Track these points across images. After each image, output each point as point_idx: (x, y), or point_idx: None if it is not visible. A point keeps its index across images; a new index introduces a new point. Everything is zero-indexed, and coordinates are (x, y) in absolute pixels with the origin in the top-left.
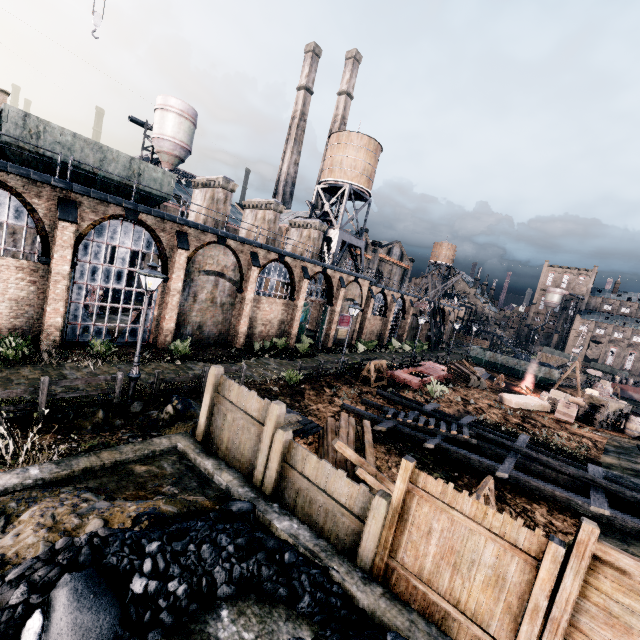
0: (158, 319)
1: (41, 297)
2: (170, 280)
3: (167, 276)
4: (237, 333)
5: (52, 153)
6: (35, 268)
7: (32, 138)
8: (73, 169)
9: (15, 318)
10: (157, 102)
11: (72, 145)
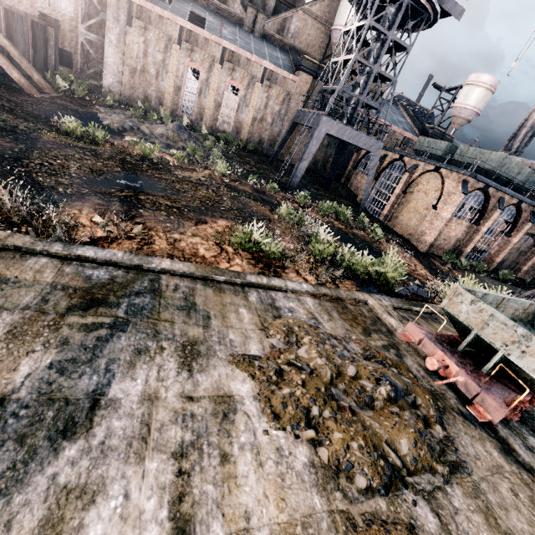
0: (492, 255)
1: (465, 239)
2: (512, 237)
3: (510, 234)
4: (519, 270)
5: (502, 173)
6: (470, 226)
7: (500, 167)
8: (515, 184)
9: (452, 246)
10: (472, 79)
11: (512, 168)
